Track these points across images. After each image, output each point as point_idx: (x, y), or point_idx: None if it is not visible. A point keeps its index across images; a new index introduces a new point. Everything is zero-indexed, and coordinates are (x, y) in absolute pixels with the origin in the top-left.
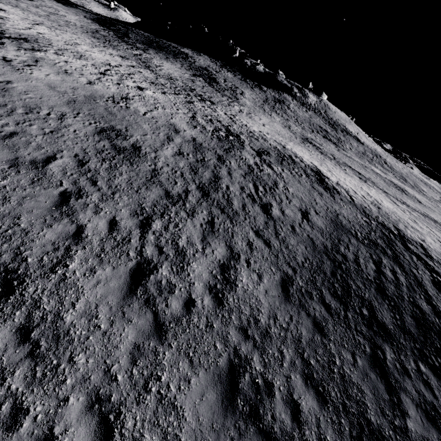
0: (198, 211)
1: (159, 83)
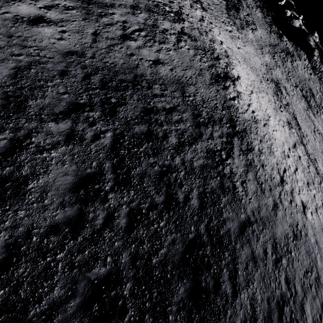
0: (67, 1)
1: None
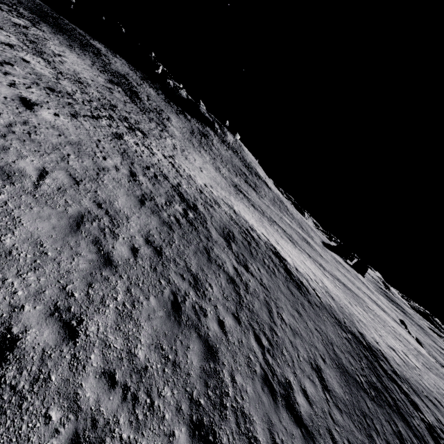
0: None
1: (63, 89)
